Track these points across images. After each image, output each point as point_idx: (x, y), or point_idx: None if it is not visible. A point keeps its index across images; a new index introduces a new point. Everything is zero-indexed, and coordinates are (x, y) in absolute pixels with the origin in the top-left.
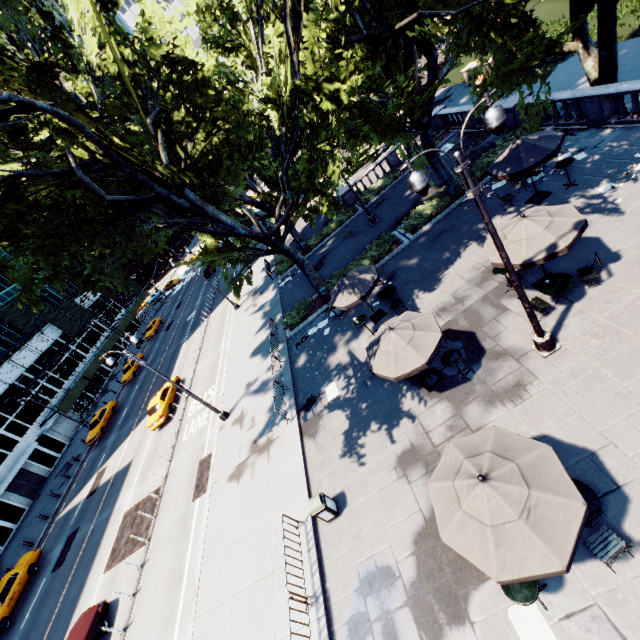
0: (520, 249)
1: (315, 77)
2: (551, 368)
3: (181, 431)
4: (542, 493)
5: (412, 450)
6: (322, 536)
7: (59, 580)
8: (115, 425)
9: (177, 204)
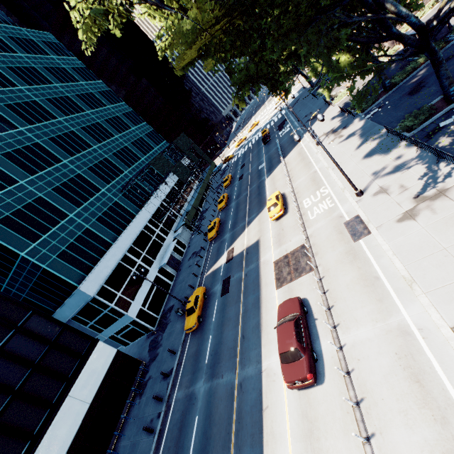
0: None
1: None
2: None
3: (304, 215)
4: None
5: None
6: None
7: (231, 298)
8: (225, 229)
9: None
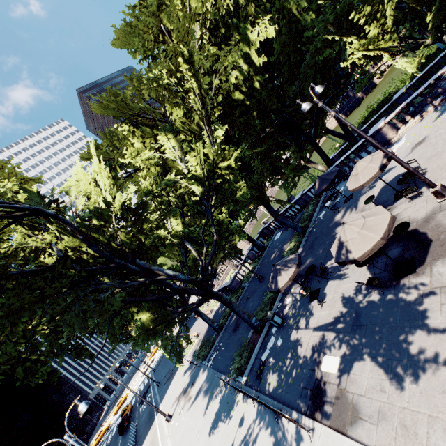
0: (371, 167)
1: (215, 162)
2: None
3: None
4: None
5: None
6: None
7: None
8: None
9: (130, 269)
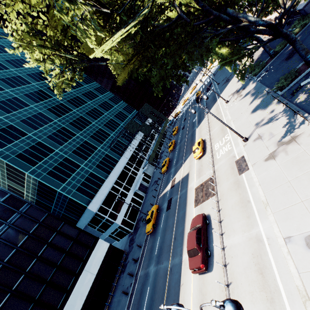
0: None
1: None
2: None
3: (214, 155)
4: None
5: None
6: None
7: (171, 213)
8: (172, 165)
9: (223, 19)
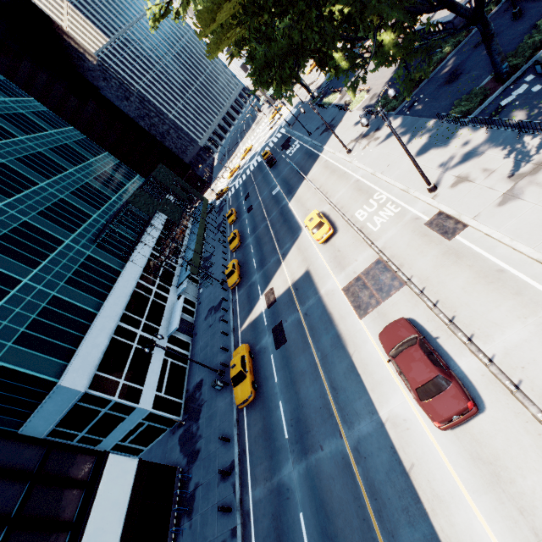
0: None
1: None
2: None
3: (363, 229)
4: None
5: None
6: None
7: (294, 347)
8: (250, 270)
9: None
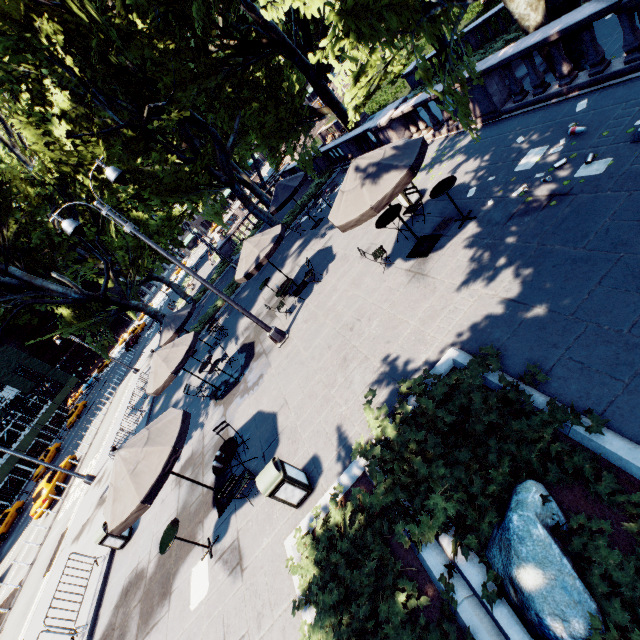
0: (243, 265)
1: (71, 162)
2: (279, 355)
3: (60, 510)
4: (150, 447)
5: (191, 457)
6: (114, 565)
7: None
8: (16, 527)
9: (3, 282)
